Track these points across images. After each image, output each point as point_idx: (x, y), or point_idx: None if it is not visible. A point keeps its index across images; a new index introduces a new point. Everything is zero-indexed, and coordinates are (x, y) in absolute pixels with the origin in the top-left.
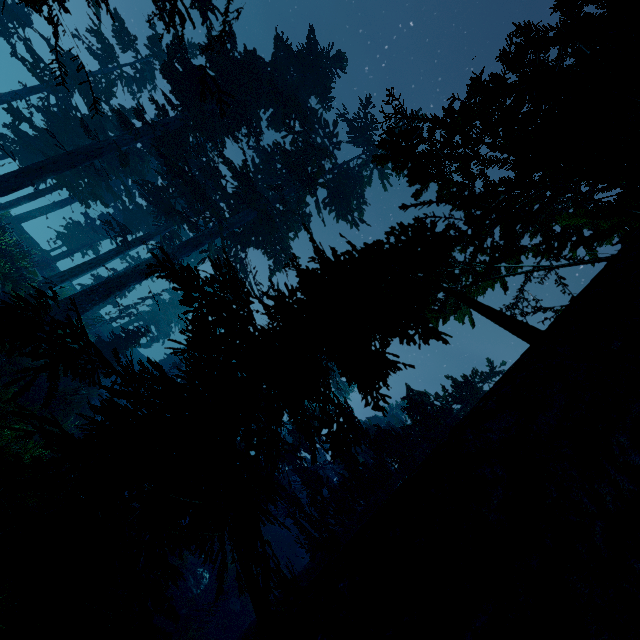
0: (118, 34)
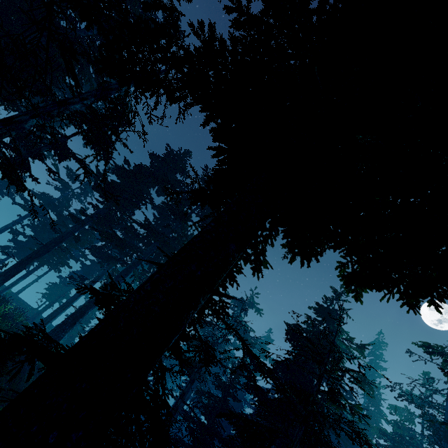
0: (70, 176)
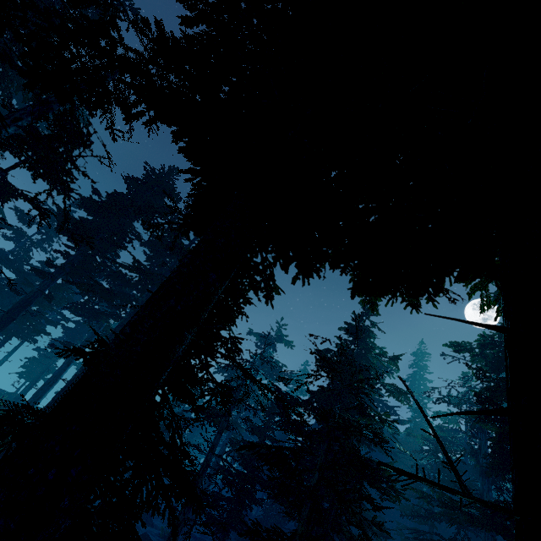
0: (22, 219)
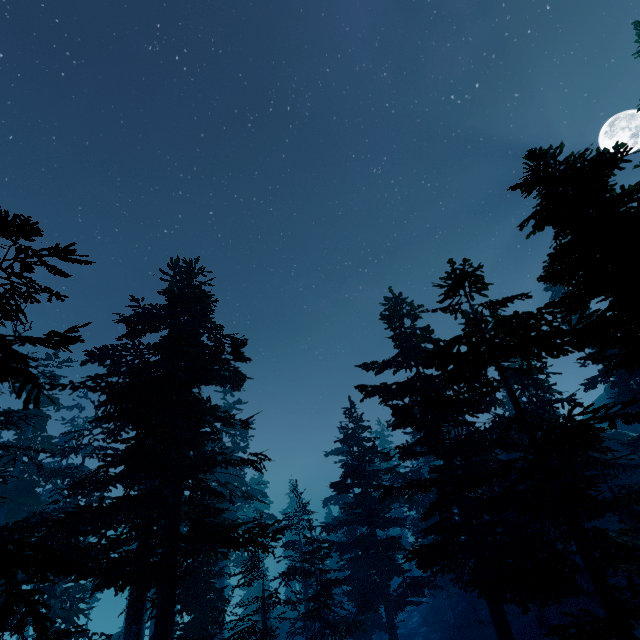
0: None
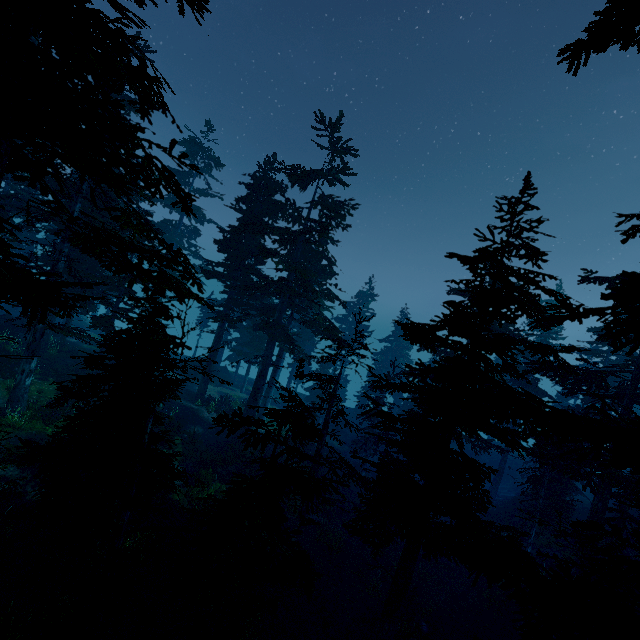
0: None
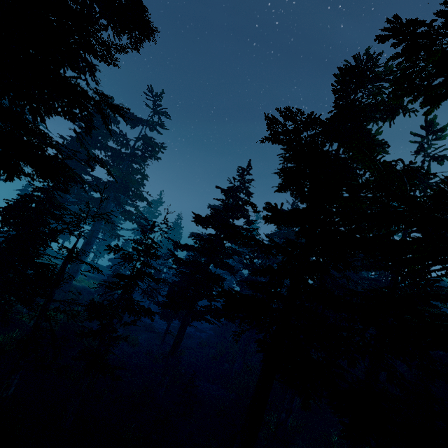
0: None
